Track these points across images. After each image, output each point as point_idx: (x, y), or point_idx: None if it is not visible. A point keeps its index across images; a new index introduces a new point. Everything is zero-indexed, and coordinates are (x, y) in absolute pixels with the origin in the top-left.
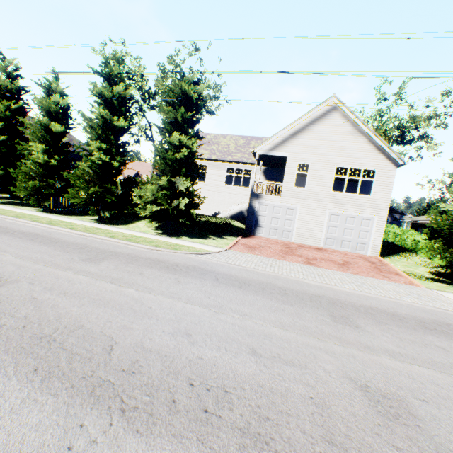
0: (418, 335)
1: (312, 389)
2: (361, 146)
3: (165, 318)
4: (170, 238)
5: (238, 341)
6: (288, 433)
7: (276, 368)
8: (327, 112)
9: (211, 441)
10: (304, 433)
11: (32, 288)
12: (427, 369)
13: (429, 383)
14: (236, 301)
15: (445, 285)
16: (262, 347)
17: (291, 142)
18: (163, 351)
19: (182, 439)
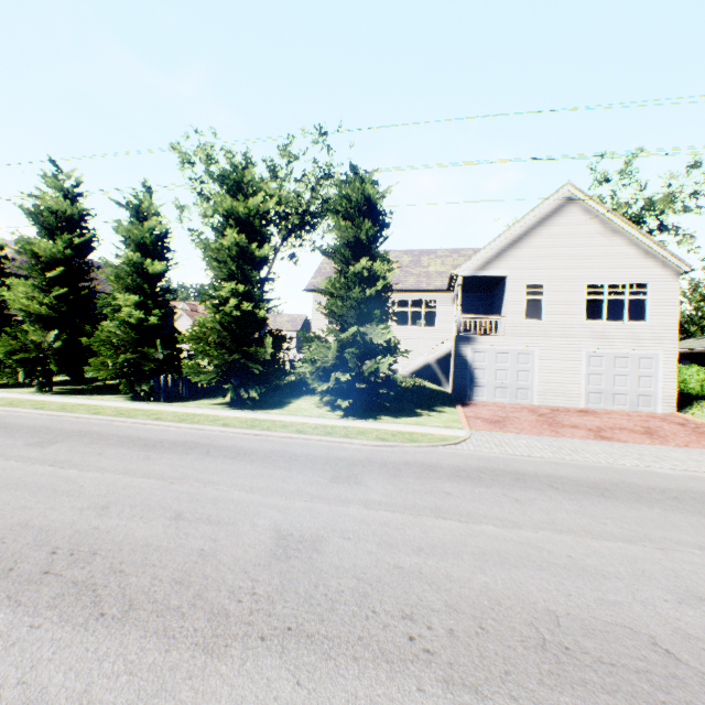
0: None
1: None
2: (619, 250)
3: (623, 574)
4: (373, 422)
5: None
6: None
7: None
8: (559, 206)
9: None
10: None
11: (363, 547)
12: None
13: None
14: (645, 522)
15: None
16: None
17: (511, 254)
18: None
19: None
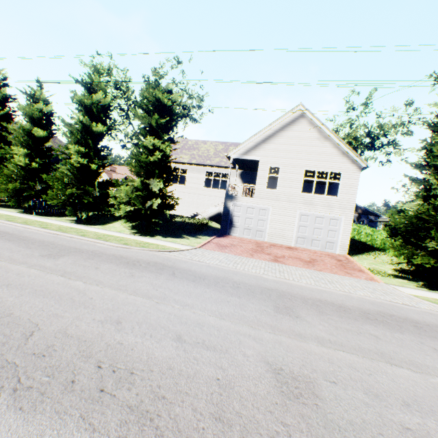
0: (356, 324)
1: (223, 371)
2: (327, 150)
3: (101, 308)
4: (143, 237)
5: (168, 328)
6: (178, 410)
7: (195, 352)
8: (295, 119)
9: (94, 417)
10: (194, 411)
11: None
12: (350, 354)
13: (347, 367)
14: (184, 293)
15: (406, 281)
16: (189, 334)
17: (263, 147)
18: (85, 337)
19: (64, 415)
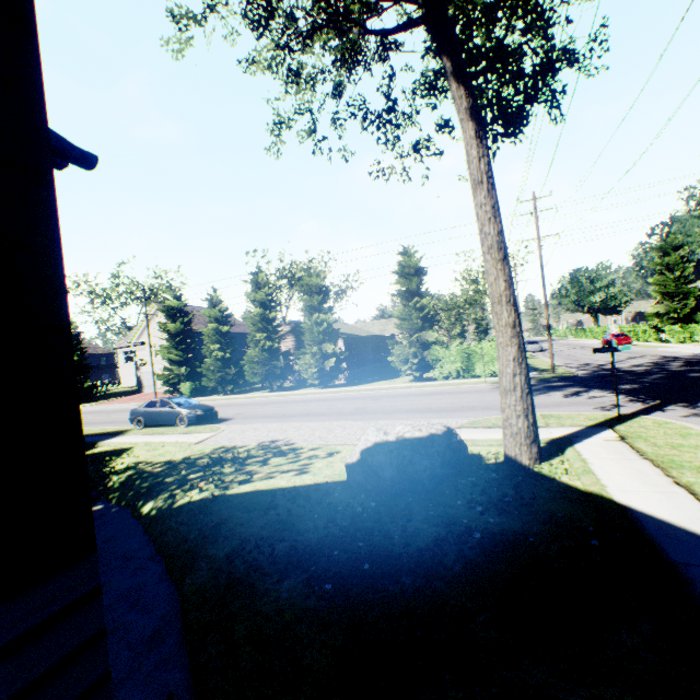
0: None
1: None
2: None
3: None
4: None
5: None
6: None
7: None
8: (156, 311)
9: None
10: None
11: None
12: None
13: None
14: None
15: None
16: None
17: (146, 332)
18: None
19: None
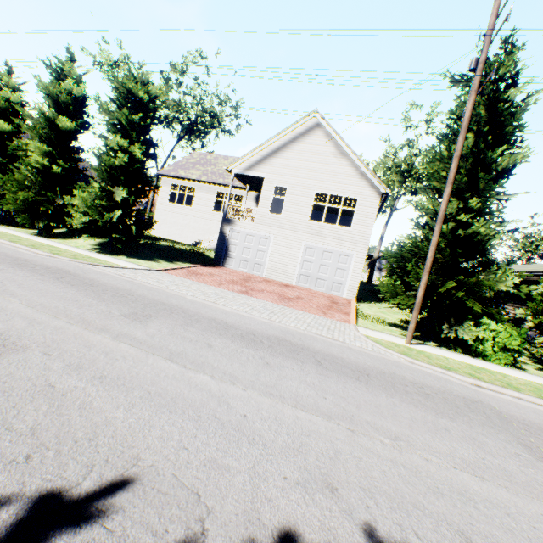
0: (211, 337)
1: None
2: (344, 169)
3: None
4: (97, 254)
5: None
6: None
7: None
8: (310, 129)
9: None
10: None
11: None
12: (133, 347)
13: (99, 352)
14: (33, 288)
15: (398, 330)
16: None
17: (270, 161)
18: None
19: None
